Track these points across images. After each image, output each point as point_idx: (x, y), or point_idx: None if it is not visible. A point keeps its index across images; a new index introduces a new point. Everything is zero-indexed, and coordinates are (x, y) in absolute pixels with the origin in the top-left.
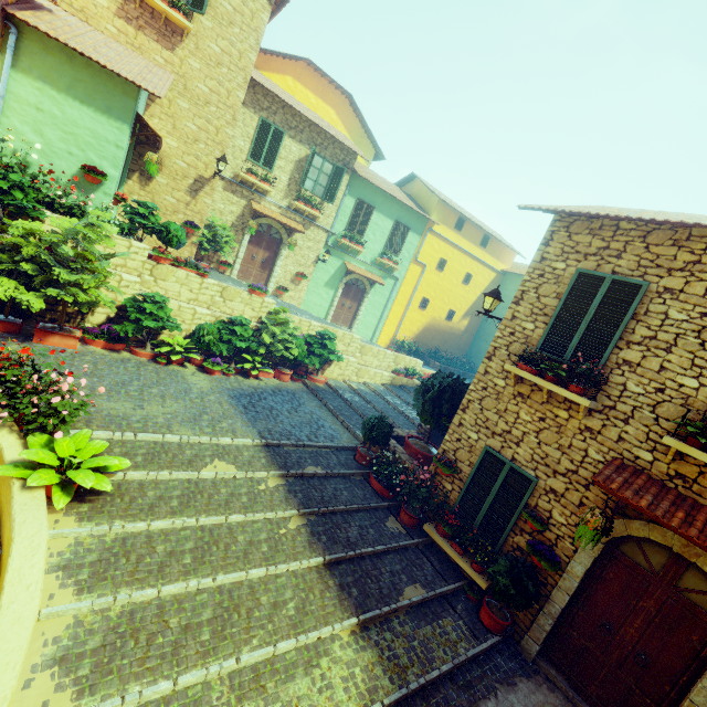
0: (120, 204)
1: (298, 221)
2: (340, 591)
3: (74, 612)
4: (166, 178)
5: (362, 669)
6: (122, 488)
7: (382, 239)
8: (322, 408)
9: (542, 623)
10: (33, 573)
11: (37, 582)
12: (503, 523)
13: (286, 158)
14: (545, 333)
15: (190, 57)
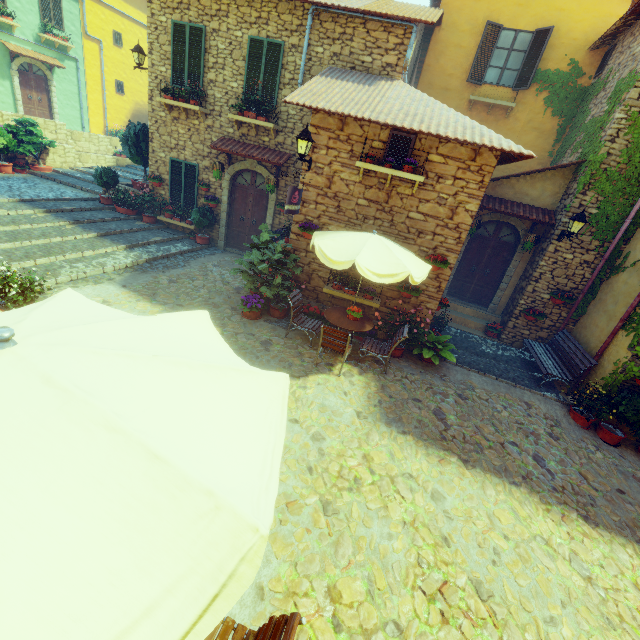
0: None
1: None
2: (113, 241)
3: None
4: None
5: (134, 255)
6: None
7: (33, 7)
8: (58, 185)
9: (222, 231)
10: None
11: None
12: (193, 196)
13: None
14: (171, 72)
15: None
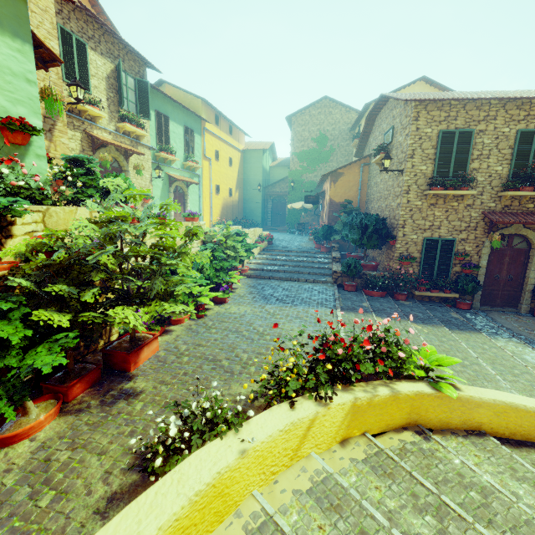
0: None
1: (128, 144)
2: (464, 331)
3: None
4: None
5: (508, 342)
6: None
7: (181, 144)
8: (283, 282)
9: (478, 293)
10: (533, 400)
11: None
12: (446, 267)
13: (96, 75)
14: (436, 168)
15: None
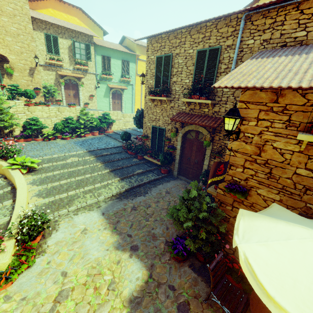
0: (5, 89)
1: (80, 73)
2: (115, 175)
3: (38, 189)
4: (17, 73)
5: (120, 185)
6: (42, 168)
7: (119, 70)
8: (111, 139)
9: (176, 166)
10: (22, 182)
11: (24, 183)
12: (162, 145)
13: (63, 48)
14: (154, 82)
15: (1, 17)
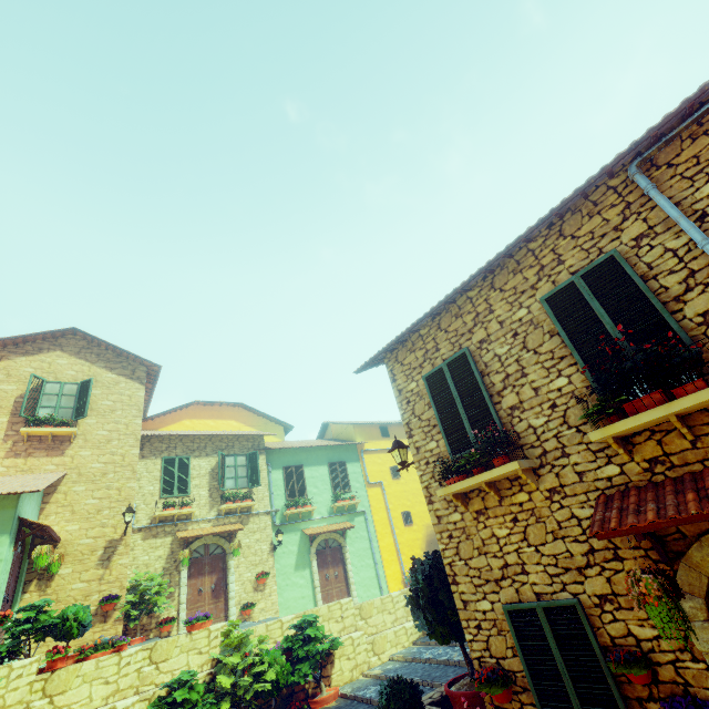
0: None
1: (234, 521)
2: None
3: None
4: (70, 566)
5: None
6: None
7: (326, 486)
8: None
9: None
10: None
11: None
12: None
13: (199, 475)
14: (444, 439)
15: (81, 451)
